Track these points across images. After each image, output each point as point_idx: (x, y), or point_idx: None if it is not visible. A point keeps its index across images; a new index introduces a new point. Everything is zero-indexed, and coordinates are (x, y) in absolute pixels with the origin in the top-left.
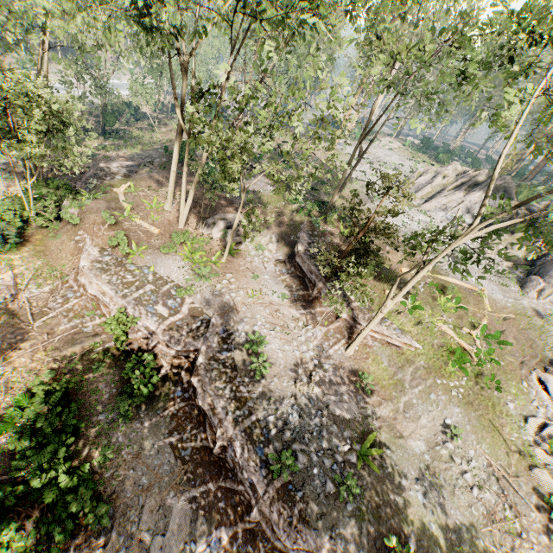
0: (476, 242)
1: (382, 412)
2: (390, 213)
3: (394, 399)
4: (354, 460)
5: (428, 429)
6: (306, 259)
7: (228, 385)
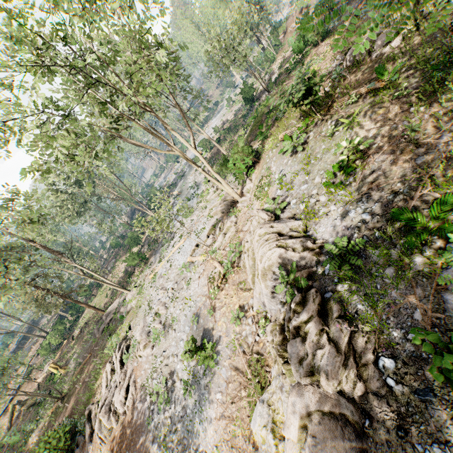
0: None
1: None
2: None
3: None
4: None
5: None
6: None
7: None
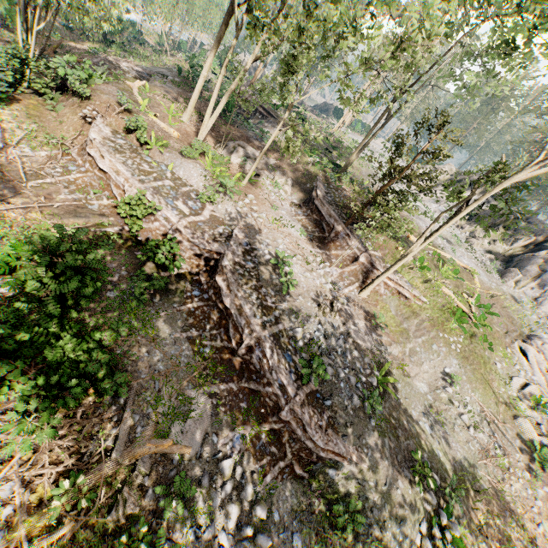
0: (464, 234)
1: (393, 351)
2: (436, 156)
3: (401, 343)
4: (375, 383)
5: (429, 375)
6: (325, 203)
7: (254, 292)
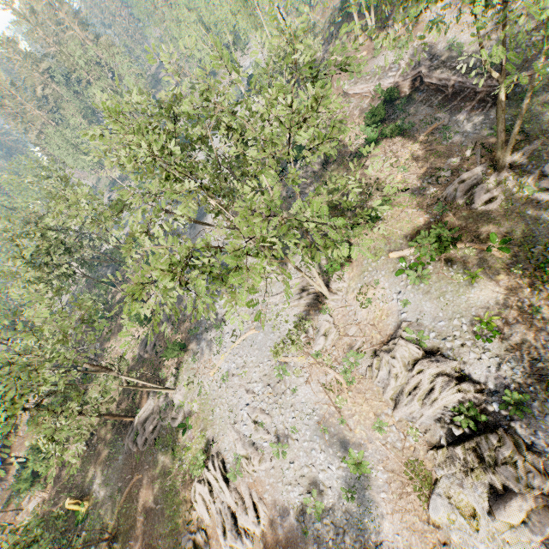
0: None
1: None
2: None
3: None
4: (539, 38)
5: None
6: None
7: (443, 69)
